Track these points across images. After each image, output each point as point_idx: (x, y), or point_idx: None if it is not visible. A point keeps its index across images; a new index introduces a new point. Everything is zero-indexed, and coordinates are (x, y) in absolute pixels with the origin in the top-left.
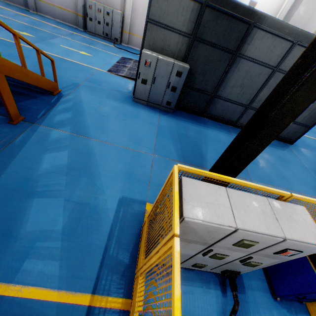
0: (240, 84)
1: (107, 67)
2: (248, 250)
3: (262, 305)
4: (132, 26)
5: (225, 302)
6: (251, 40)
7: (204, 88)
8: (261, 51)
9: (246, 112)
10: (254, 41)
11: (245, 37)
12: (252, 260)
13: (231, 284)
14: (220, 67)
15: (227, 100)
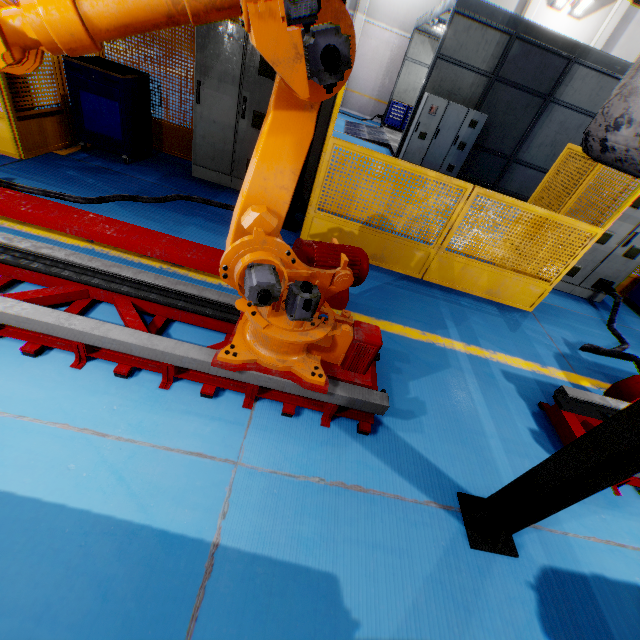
0: (551, 142)
1: (340, 129)
2: (635, 217)
3: (638, 324)
4: (352, 80)
5: (600, 313)
6: (569, 80)
7: (499, 148)
8: (583, 94)
9: None
10: (574, 81)
11: (562, 76)
12: (634, 244)
13: (607, 289)
14: (525, 117)
15: (530, 167)
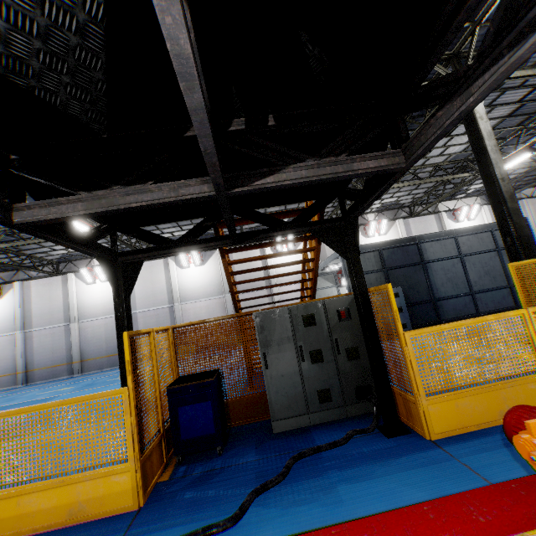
0: (446, 280)
1: None
2: None
3: None
4: None
5: None
6: (425, 251)
7: (420, 299)
8: (438, 252)
9: (476, 299)
10: (428, 250)
11: (420, 251)
12: None
13: None
14: (419, 277)
15: (449, 298)
